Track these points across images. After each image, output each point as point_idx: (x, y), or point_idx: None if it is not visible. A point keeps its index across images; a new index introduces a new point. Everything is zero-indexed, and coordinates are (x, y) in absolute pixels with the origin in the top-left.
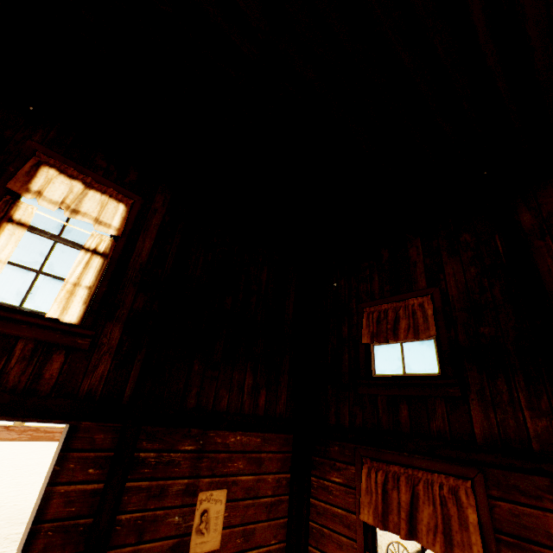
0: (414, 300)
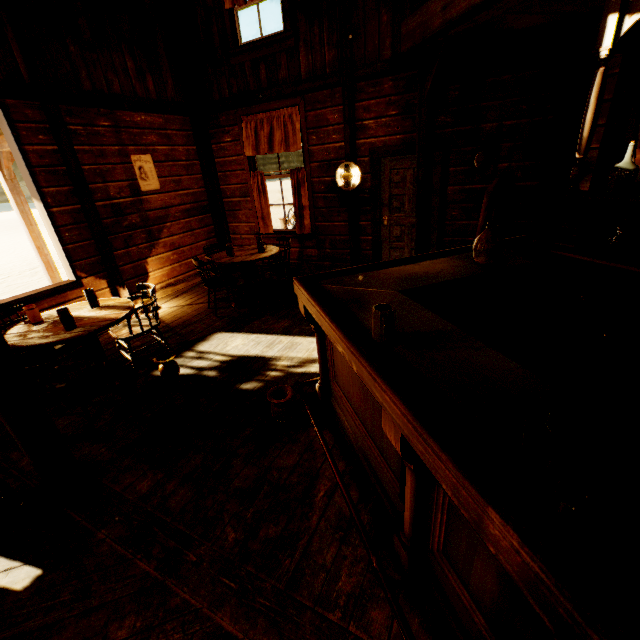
0: None
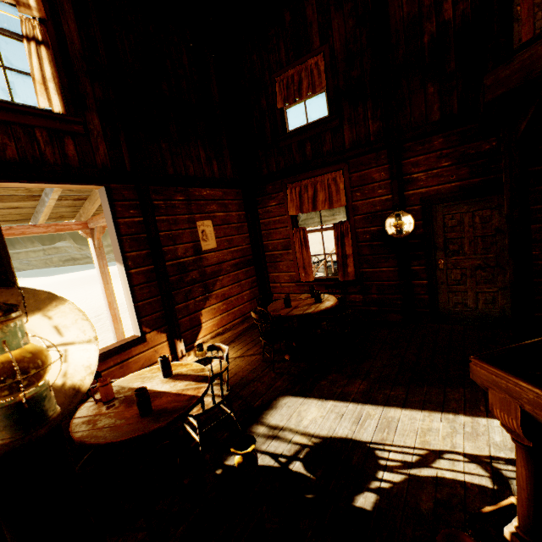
0: (311, 60)
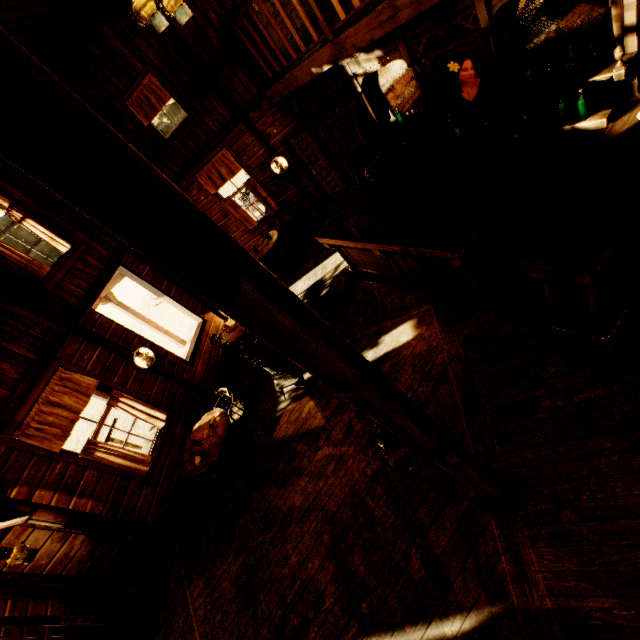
0: (145, 81)
